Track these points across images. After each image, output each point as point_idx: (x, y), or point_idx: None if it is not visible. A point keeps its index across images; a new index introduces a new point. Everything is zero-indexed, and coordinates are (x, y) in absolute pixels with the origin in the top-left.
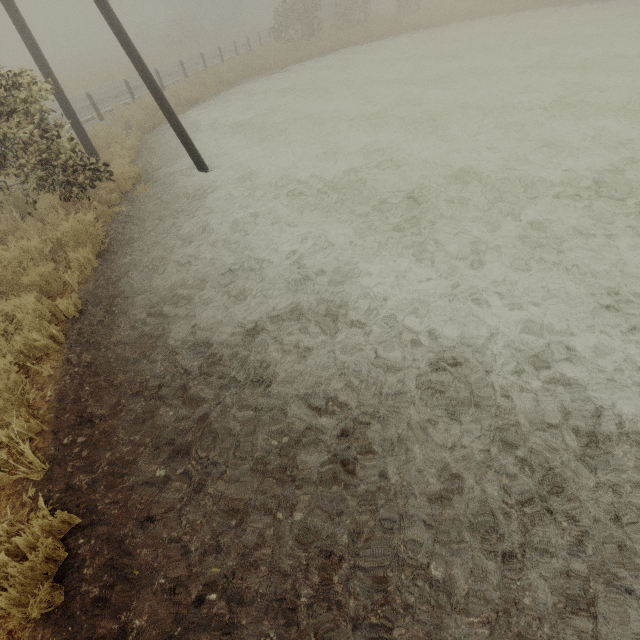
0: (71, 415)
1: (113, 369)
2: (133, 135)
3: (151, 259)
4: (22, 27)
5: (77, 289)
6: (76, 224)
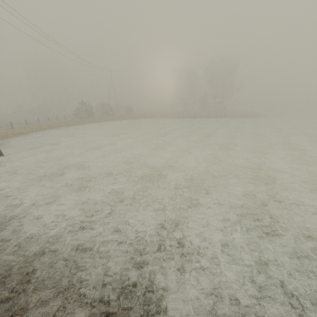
0: None
1: None
2: None
3: None
4: None
5: None
6: None
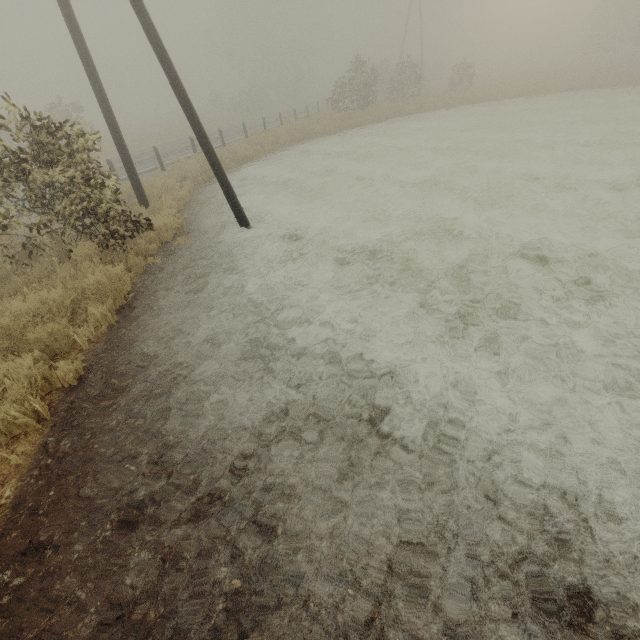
0: (19, 534)
1: (89, 468)
2: (186, 187)
3: (170, 321)
4: (99, 91)
5: (86, 349)
6: (102, 277)
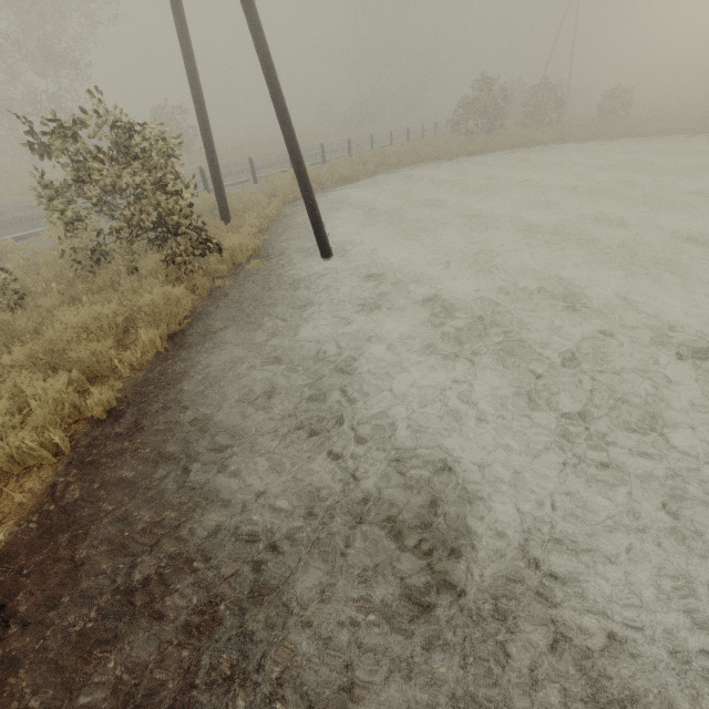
0: None
1: (89, 528)
2: (274, 204)
3: (221, 359)
4: (197, 94)
5: (126, 376)
6: (159, 298)
